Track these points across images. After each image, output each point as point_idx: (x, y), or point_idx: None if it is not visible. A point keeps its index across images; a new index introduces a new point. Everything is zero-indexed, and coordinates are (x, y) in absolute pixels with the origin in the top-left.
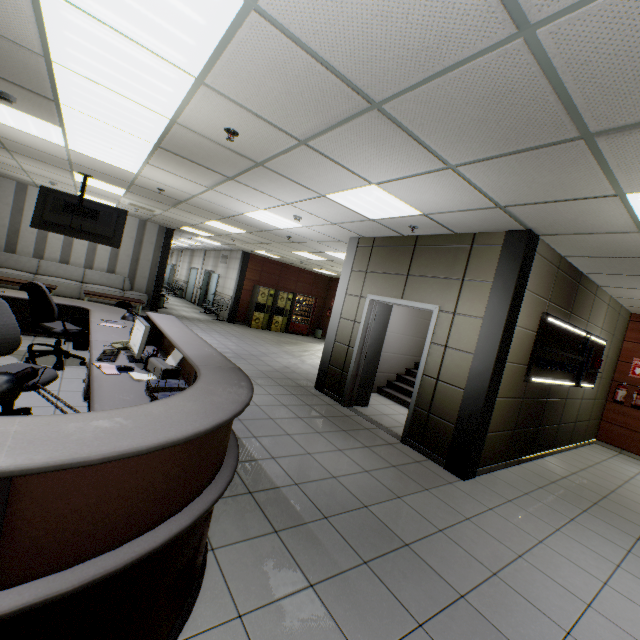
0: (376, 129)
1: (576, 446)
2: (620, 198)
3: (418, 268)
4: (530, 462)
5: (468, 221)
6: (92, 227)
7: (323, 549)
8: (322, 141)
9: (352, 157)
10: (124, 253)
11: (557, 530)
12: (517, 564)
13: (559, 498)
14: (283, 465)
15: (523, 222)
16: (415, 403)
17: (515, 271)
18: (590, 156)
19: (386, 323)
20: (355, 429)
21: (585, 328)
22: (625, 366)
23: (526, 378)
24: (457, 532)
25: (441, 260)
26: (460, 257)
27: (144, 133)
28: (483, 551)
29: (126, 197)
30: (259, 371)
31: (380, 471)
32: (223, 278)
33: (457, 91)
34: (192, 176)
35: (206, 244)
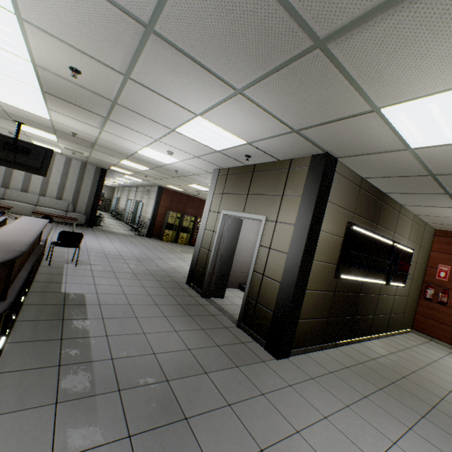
0: (165, 55)
1: (393, 334)
2: (378, 114)
3: (254, 188)
4: (347, 345)
5: (281, 147)
6: (24, 160)
7: (93, 422)
8: (138, 73)
9: (168, 88)
10: (69, 185)
11: (347, 406)
12: (291, 440)
13: (361, 377)
14: (111, 342)
15: (319, 145)
16: (247, 294)
17: (317, 186)
18: (333, 67)
19: (238, 233)
20: (201, 315)
21: (392, 238)
22: (432, 270)
23: (336, 275)
24: (245, 407)
25: (269, 181)
26: (281, 178)
27: (26, 79)
28: (262, 426)
29: (60, 142)
30: (146, 270)
31: (202, 349)
32: (146, 205)
33: (195, 1)
34: (83, 118)
35: (134, 181)
